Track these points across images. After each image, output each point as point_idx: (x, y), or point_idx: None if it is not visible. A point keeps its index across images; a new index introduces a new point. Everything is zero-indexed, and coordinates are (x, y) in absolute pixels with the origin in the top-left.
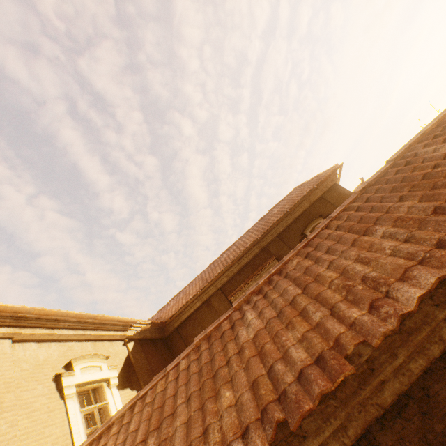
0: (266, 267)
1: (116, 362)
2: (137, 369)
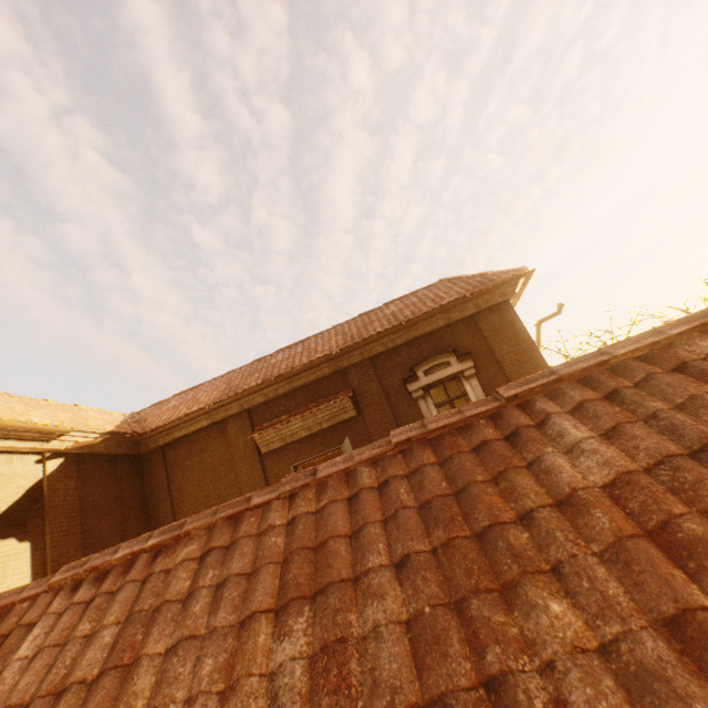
0: (329, 405)
1: (6, 491)
2: (48, 507)
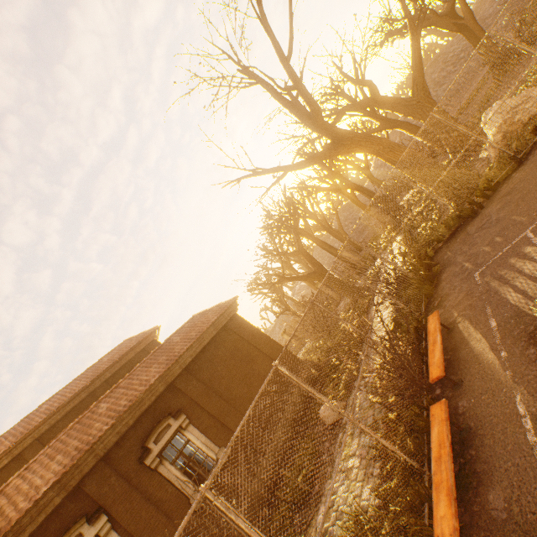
0: None
1: None
2: None
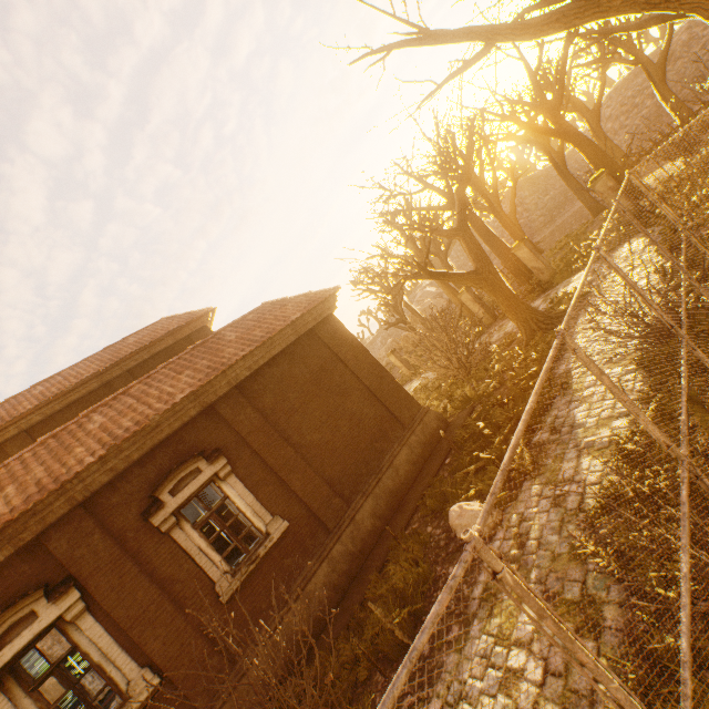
0: None
1: None
2: None
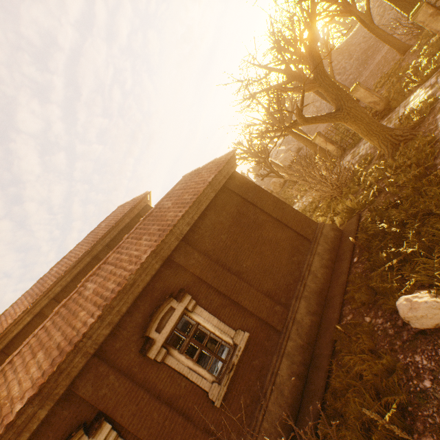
0: None
1: None
2: None
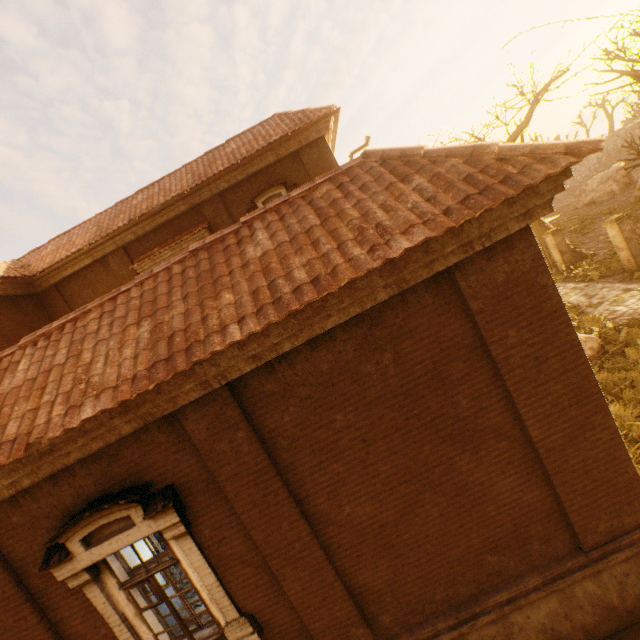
0: (190, 237)
1: None
2: None
